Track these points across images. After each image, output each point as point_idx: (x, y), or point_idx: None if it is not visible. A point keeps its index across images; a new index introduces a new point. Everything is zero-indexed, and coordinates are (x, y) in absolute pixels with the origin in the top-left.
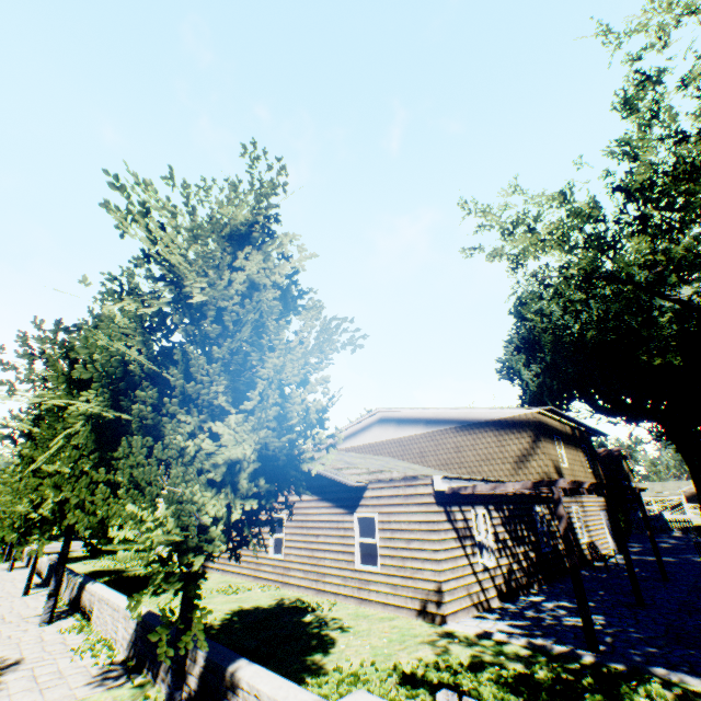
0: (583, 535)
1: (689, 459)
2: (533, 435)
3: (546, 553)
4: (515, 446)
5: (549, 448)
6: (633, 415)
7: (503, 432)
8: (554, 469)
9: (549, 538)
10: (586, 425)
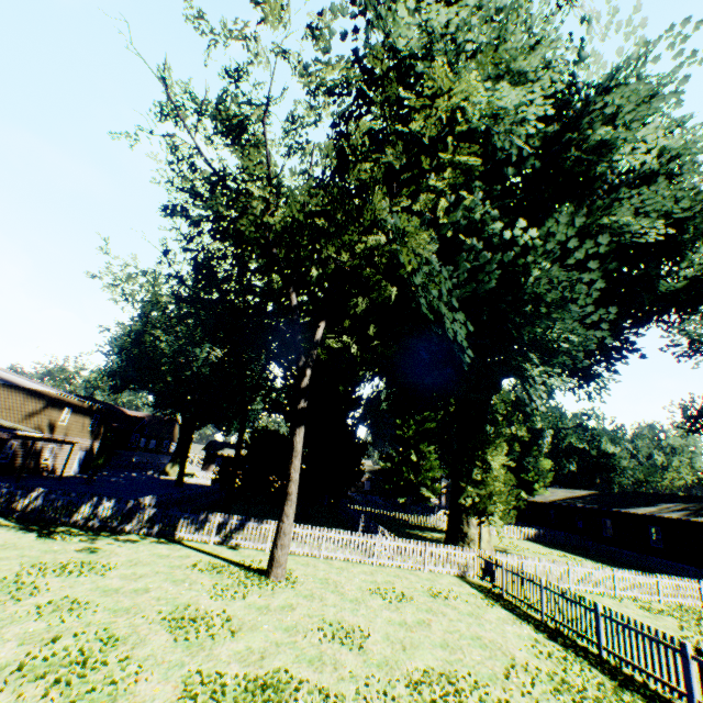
0: (50, 460)
1: (182, 435)
2: (48, 404)
3: (1, 463)
4: (33, 407)
5: (55, 413)
6: (160, 405)
7: (32, 397)
8: (50, 424)
9: (11, 456)
10: (100, 406)
